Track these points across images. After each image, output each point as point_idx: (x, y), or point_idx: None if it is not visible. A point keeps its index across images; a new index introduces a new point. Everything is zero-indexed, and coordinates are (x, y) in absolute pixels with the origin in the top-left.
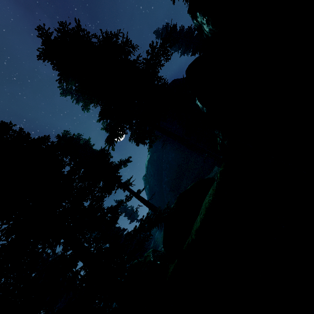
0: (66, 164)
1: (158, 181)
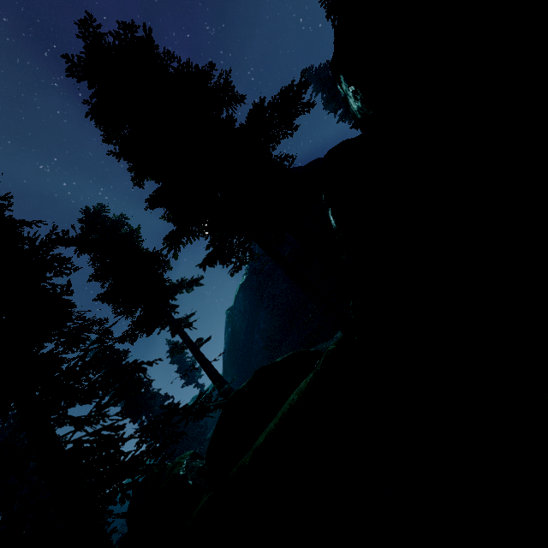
0: (74, 269)
1: (249, 326)
